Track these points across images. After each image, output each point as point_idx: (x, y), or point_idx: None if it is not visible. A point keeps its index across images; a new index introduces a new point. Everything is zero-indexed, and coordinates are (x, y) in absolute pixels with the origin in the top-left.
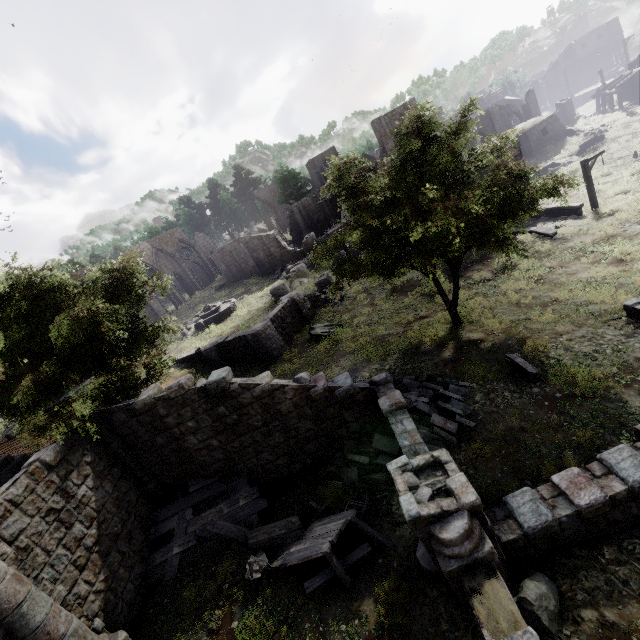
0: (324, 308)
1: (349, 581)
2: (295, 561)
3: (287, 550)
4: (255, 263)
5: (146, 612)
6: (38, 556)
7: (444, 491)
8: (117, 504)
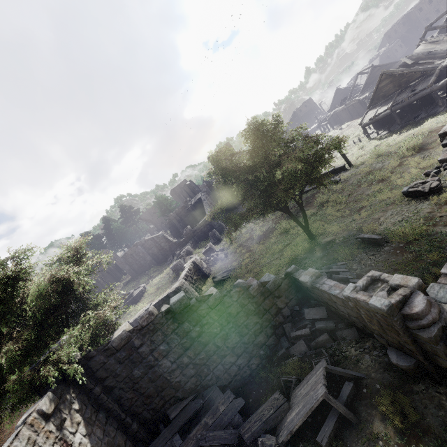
0: (216, 265)
1: (353, 415)
2: (300, 421)
3: (284, 423)
4: (151, 257)
5: None
6: None
7: (392, 290)
8: None
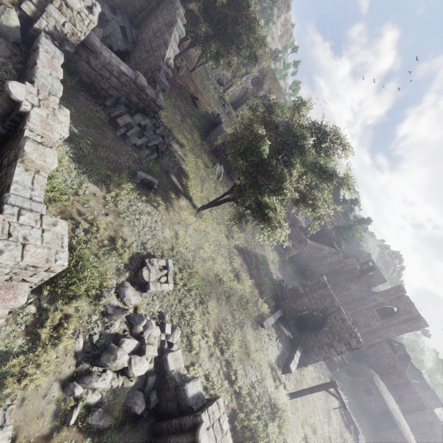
0: None
1: None
2: None
3: None
4: None
5: None
6: None
7: None
8: None
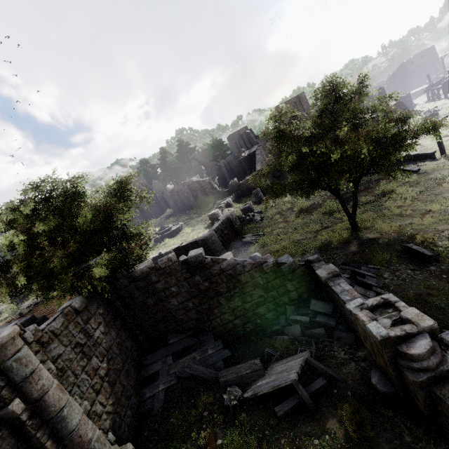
0: (249, 225)
1: (313, 405)
2: (265, 390)
3: (254, 385)
4: (194, 199)
5: (141, 434)
6: (69, 377)
7: (400, 321)
8: (119, 348)
